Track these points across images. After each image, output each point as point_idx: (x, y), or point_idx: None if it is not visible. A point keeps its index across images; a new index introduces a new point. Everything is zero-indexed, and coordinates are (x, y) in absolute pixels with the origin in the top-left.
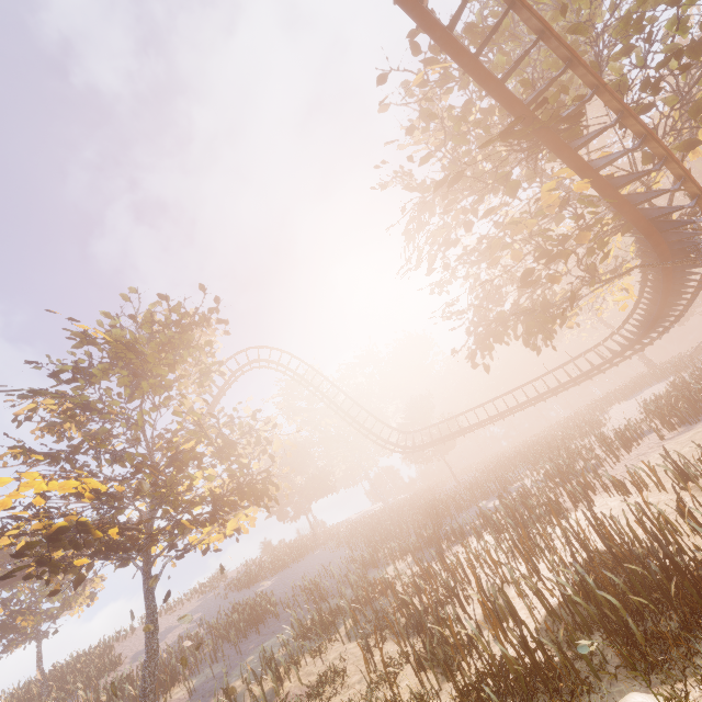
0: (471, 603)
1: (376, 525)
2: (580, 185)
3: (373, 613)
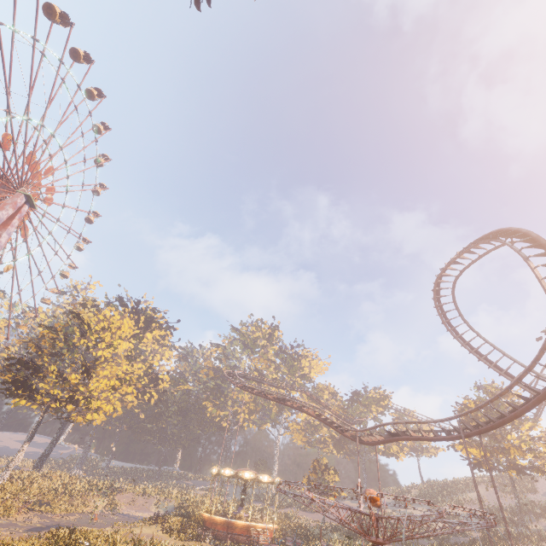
0: None
1: None
2: None
3: None
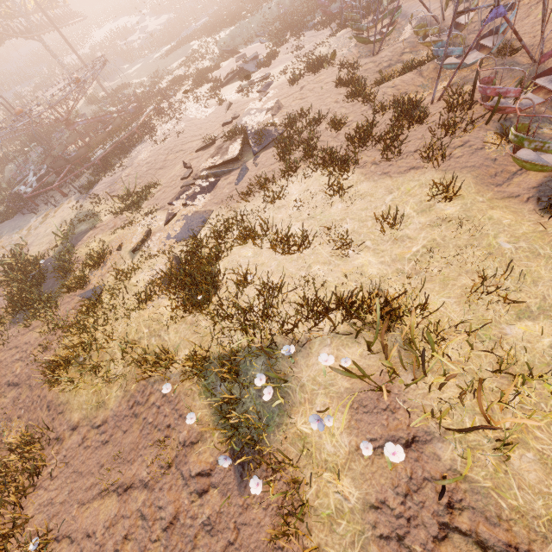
0: None
1: None
2: None
3: None
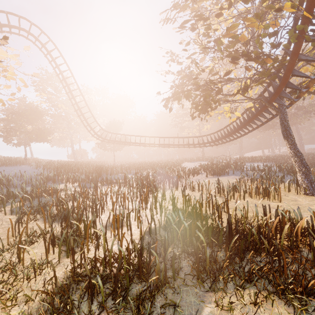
0: (103, 214)
1: (65, 165)
2: (308, 14)
3: (38, 203)
